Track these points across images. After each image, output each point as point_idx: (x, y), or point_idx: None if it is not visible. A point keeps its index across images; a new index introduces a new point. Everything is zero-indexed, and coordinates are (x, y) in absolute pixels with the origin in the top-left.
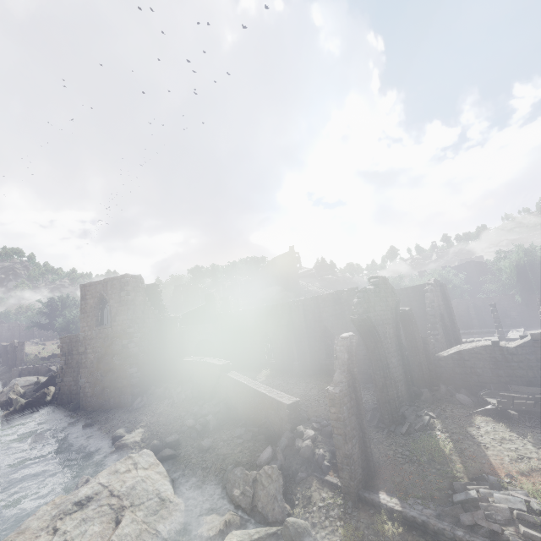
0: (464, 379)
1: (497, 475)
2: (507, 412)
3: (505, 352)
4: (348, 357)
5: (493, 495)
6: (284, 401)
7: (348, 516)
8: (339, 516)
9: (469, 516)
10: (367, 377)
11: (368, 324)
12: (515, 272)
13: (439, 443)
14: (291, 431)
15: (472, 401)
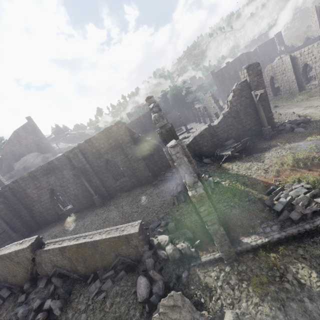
0: (200, 152)
1: (271, 184)
2: (233, 155)
3: (214, 128)
4: (187, 159)
5: (288, 194)
6: (133, 232)
7: (244, 274)
8: (238, 280)
9: (295, 213)
10: (150, 178)
11: (172, 131)
12: (173, 99)
13: (236, 186)
14: (148, 249)
15: (210, 160)
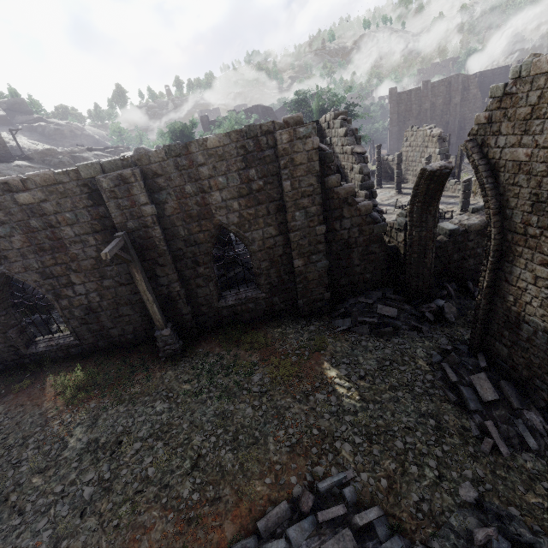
0: (459, 267)
1: None
2: None
3: None
4: None
5: None
6: None
7: None
8: None
9: None
10: (322, 305)
11: None
12: None
13: None
14: None
15: None
